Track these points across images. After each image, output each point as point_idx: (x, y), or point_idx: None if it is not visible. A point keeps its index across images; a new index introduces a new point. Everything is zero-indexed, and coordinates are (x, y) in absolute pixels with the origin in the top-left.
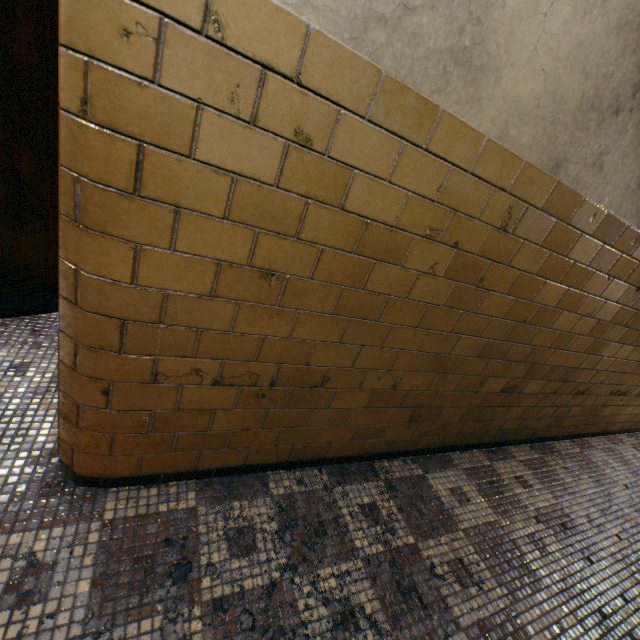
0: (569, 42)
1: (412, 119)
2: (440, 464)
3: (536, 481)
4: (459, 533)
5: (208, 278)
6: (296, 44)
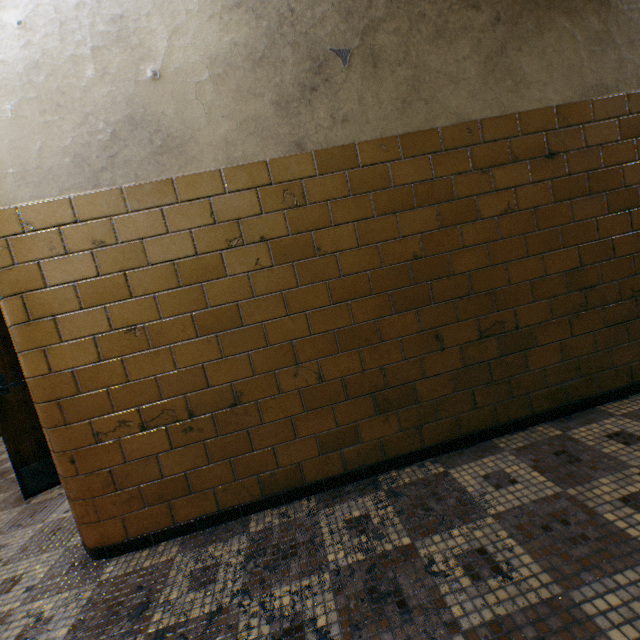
0: (227, 95)
1: (157, 194)
2: (475, 455)
3: None
4: (486, 520)
5: (93, 349)
6: (68, 208)
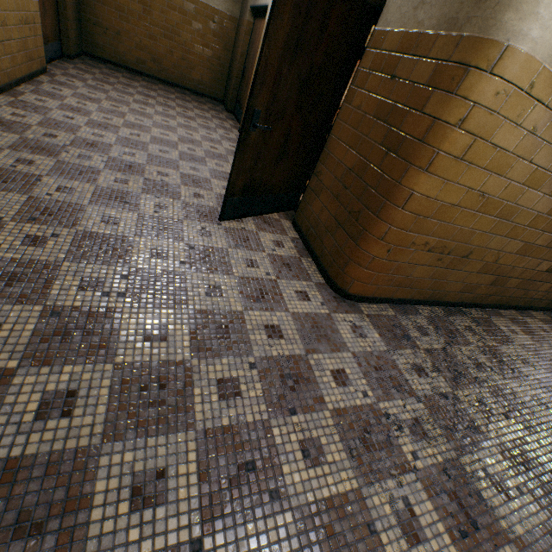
0: None
1: None
2: (495, 314)
3: (550, 330)
4: (516, 345)
5: (459, 196)
6: None
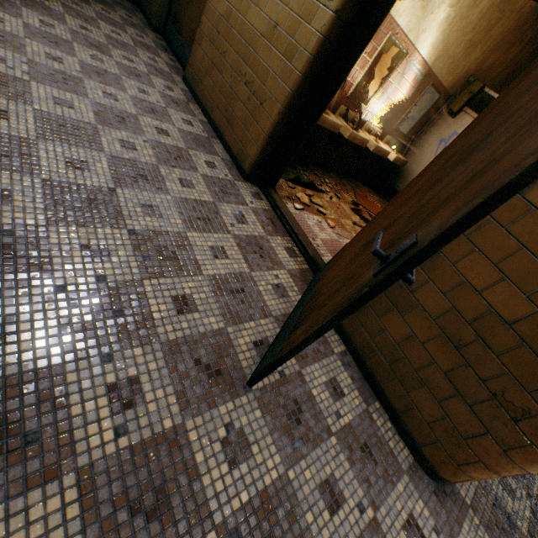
0: None
1: None
2: None
3: None
4: None
5: None
6: None
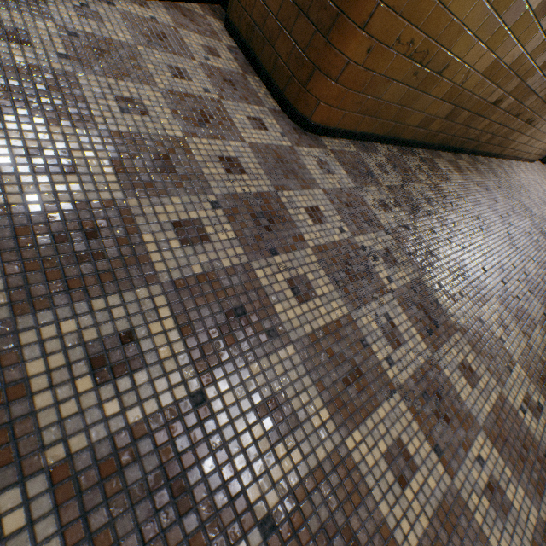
0: None
1: None
2: (436, 156)
3: (473, 171)
4: (452, 184)
5: None
6: None
